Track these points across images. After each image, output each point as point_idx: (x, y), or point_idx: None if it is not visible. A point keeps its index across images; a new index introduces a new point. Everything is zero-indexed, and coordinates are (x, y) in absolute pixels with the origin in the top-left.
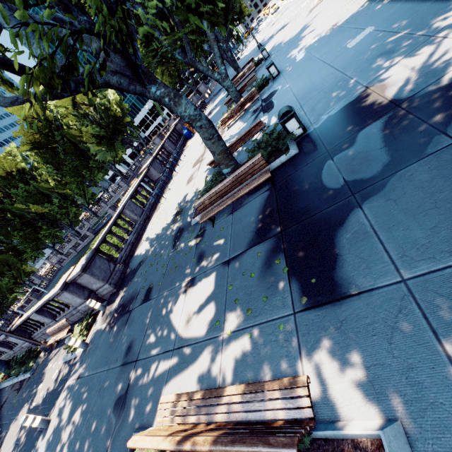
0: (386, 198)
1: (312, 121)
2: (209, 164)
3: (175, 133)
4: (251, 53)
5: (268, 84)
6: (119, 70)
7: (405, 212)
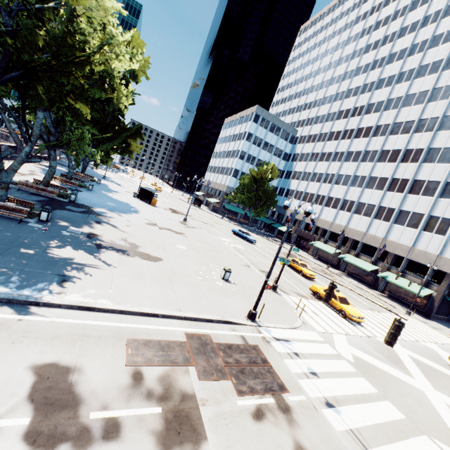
0: (72, 212)
1: (79, 202)
2: (35, 179)
3: (15, 148)
4: (100, 175)
5: (84, 188)
6: (51, 141)
7: (72, 214)
